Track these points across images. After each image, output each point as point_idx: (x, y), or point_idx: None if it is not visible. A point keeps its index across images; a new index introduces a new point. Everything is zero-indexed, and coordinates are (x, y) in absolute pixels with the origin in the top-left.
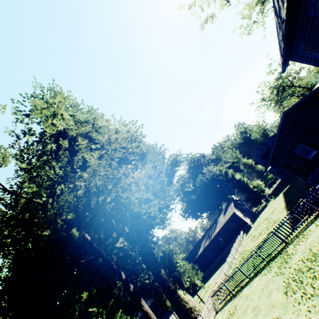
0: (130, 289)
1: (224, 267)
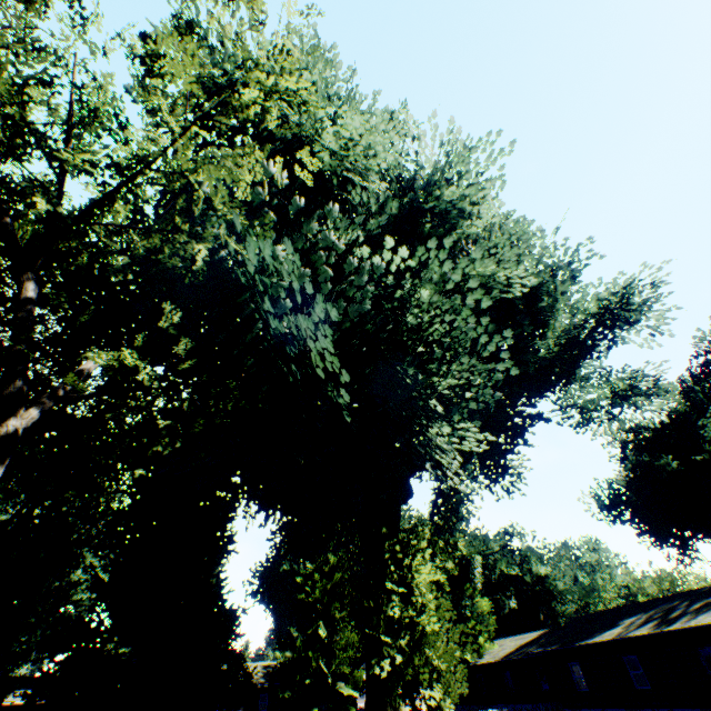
0: None
1: None
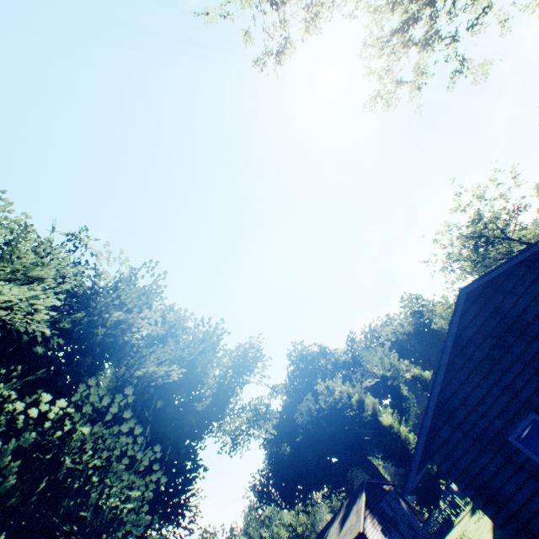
0: None
1: None
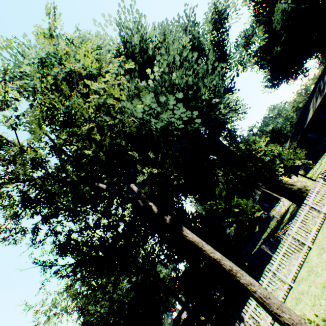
0: (166, 222)
1: None
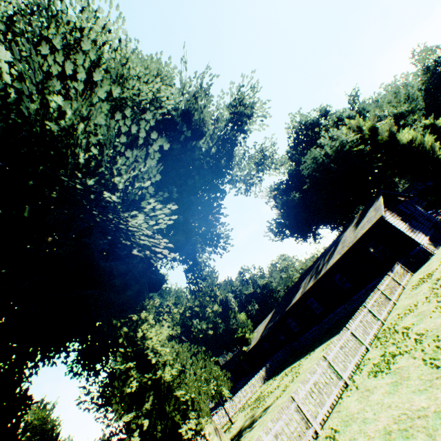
0: None
1: (307, 385)
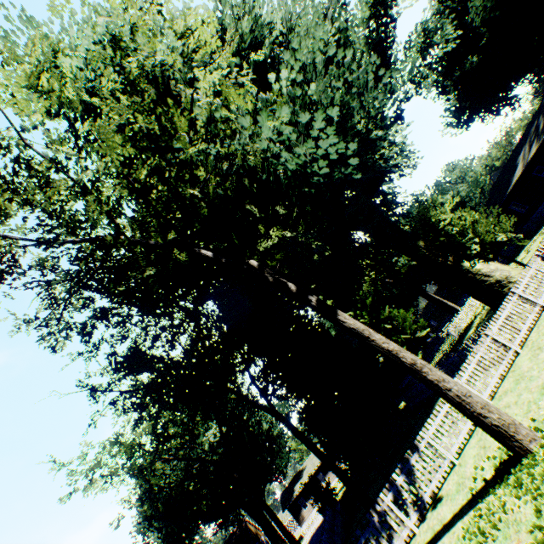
0: (312, 305)
1: None
